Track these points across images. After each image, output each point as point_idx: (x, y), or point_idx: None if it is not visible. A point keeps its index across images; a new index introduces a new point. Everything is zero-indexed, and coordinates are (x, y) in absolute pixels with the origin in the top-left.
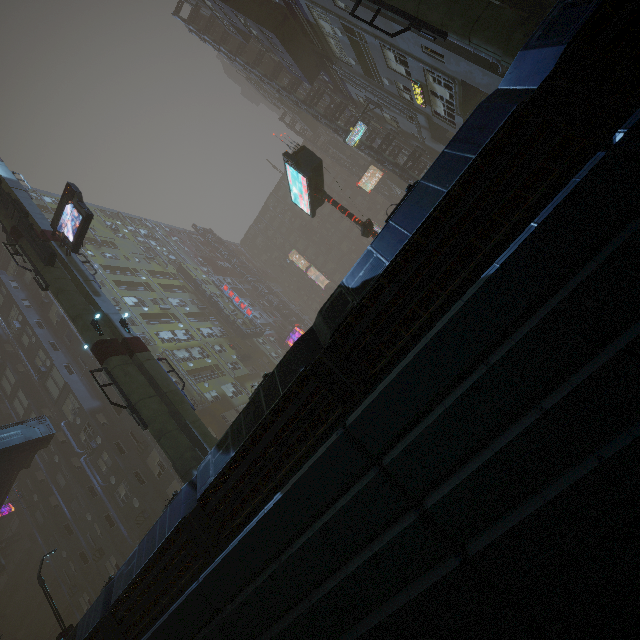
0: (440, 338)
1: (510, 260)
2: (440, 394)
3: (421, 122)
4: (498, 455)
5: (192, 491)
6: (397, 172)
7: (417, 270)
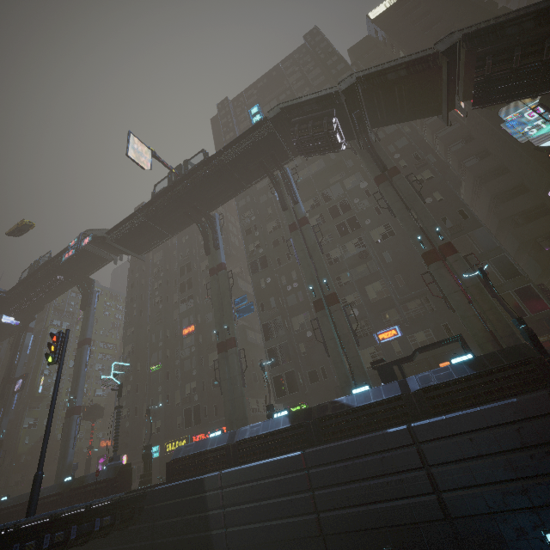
0: None
1: None
2: None
3: None
4: None
5: None
6: None
7: None
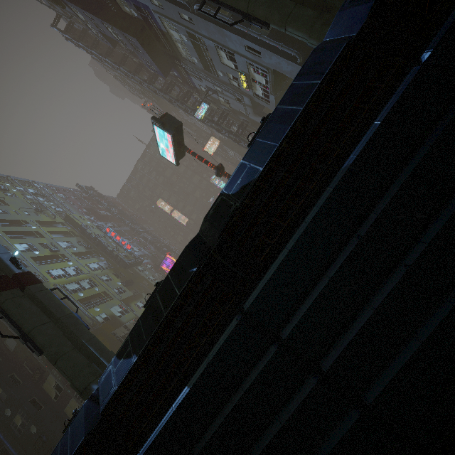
0: (317, 220)
1: (364, 151)
2: (323, 268)
3: (246, 102)
4: (378, 310)
5: (94, 405)
6: (232, 137)
7: (286, 172)
